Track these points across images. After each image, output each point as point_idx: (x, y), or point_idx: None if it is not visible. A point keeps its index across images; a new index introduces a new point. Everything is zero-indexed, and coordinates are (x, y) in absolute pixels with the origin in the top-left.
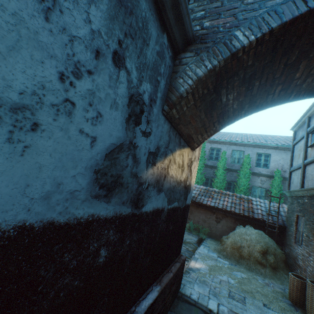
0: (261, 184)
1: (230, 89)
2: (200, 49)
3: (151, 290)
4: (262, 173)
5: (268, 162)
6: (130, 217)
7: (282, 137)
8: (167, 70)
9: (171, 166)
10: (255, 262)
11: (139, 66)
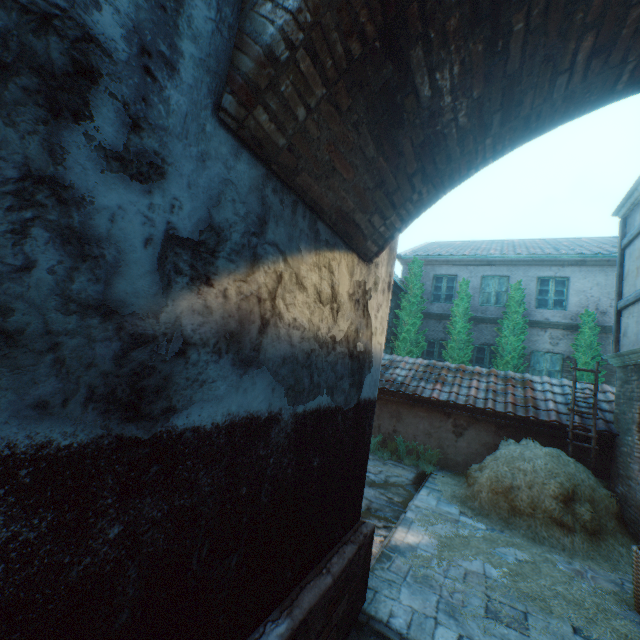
0: (552, 345)
1: (439, 47)
2: None
3: (258, 638)
4: (552, 322)
5: (565, 295)
6: (110, 450)
7: (593, 239)
8: None
9: (287, 295)
10: (547, 521)
11: None
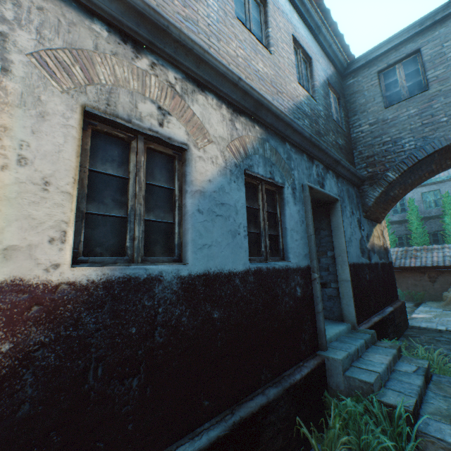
0: None
1: (394, 190)
2: (371, 183)
3: (388, 307)
4: None
5: None
6: (369, 264)
7: None
8: (359, 199)
9: (374, 239)
10: None
11: (354, 209)
